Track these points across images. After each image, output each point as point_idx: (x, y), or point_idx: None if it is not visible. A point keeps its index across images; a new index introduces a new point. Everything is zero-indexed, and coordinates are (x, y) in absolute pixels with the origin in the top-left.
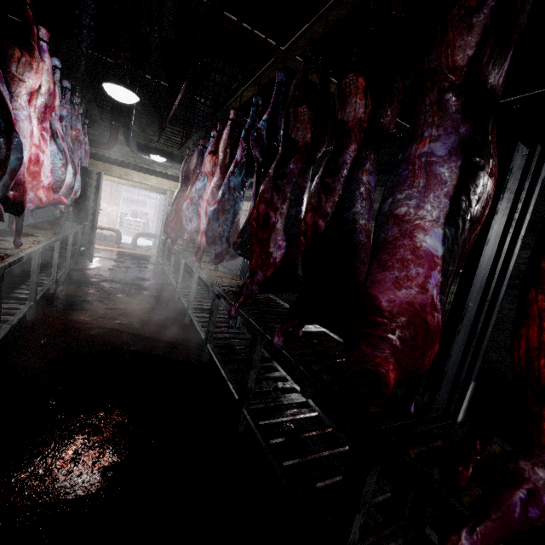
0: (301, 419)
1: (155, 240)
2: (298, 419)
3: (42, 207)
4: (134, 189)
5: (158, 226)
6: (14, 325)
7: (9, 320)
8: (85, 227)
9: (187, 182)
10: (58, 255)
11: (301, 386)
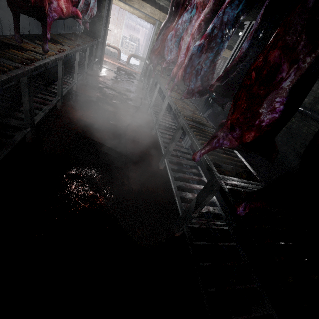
0: (223, 245)
1: (141, 62)
2: (221, 245)
3: (63, 18)
4: (133, 17)
5: (145, 51)
6: (46, 113)
7: (43, 109)
8: (98, 43)
9: (176, 13)
10: (78, 63)
11: (228, 217)
